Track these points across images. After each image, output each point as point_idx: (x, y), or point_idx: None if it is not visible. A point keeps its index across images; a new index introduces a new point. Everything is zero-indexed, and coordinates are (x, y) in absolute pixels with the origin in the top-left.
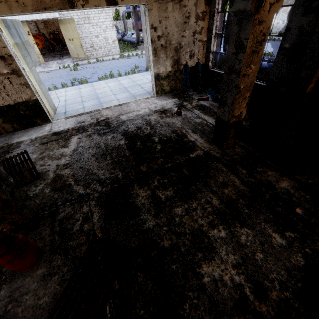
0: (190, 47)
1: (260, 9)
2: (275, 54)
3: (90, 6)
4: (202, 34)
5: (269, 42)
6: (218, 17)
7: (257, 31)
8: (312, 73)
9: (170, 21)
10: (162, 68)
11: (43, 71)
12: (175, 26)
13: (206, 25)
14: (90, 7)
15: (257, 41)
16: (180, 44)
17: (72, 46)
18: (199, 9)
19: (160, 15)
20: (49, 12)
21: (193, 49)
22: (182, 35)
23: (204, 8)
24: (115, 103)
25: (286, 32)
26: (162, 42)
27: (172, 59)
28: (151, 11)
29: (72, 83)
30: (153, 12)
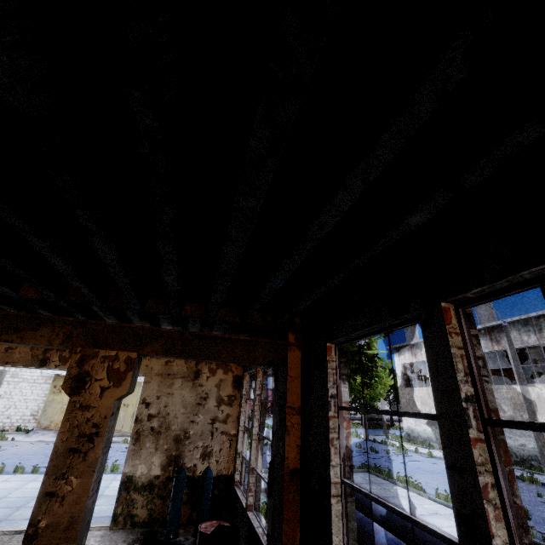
0: (205, 440)
1: (83, 391)
2: (435, 486)
3: (66, 367)
4: (228, 423)
5: (442, 462)
6: (249, 404)
7: (80, 418)
8: (281, 530)
9: (175, 398)
10: (143, 467)
11: (45, 440)
12: (182, 405)
13: (235, 412)
14: (65, 369)
15: (82, 433)
16: (186, 432)
17: (122, 413)
18: (223, 391)
19: (161, 389)
20: (15, 366)
21: (211, 443)
22: (192, 419)
23: (231, 391)
24: (22, 527)
25: (273, 438)
26: (155, 424)
27: (167, 454)
28: (148, 384)
29: (34, 468)
30: (151, 385)
